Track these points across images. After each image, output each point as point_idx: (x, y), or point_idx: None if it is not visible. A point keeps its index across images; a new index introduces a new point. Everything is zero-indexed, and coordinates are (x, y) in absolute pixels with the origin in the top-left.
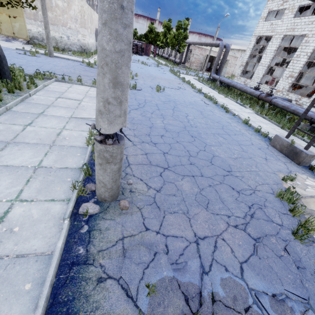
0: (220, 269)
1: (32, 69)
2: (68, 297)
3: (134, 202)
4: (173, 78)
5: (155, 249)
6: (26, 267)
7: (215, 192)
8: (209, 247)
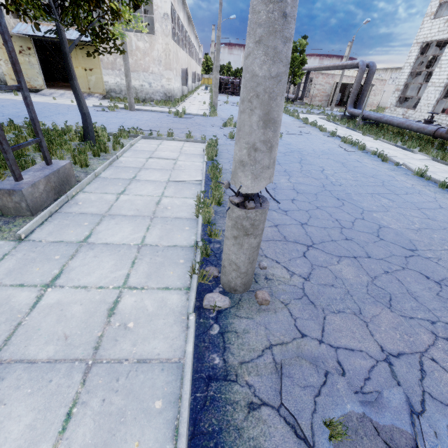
0: (441, 410)
1: (114, 127)
2: (213, 426)
3: (275, 293)
4: (290, 121)
5: (322, 367)
6: (151, 377)
7: (398, 282)
8: (412, 370)
